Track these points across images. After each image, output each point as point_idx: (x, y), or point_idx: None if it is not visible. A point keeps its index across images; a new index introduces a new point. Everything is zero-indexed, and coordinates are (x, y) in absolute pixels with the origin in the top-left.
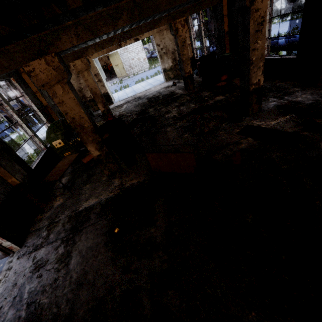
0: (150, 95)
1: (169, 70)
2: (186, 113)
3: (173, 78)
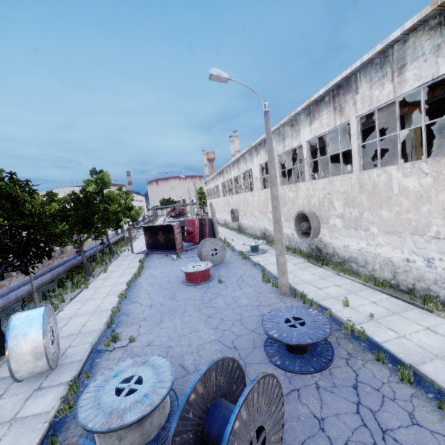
0: None
1: None
2: None
3: None
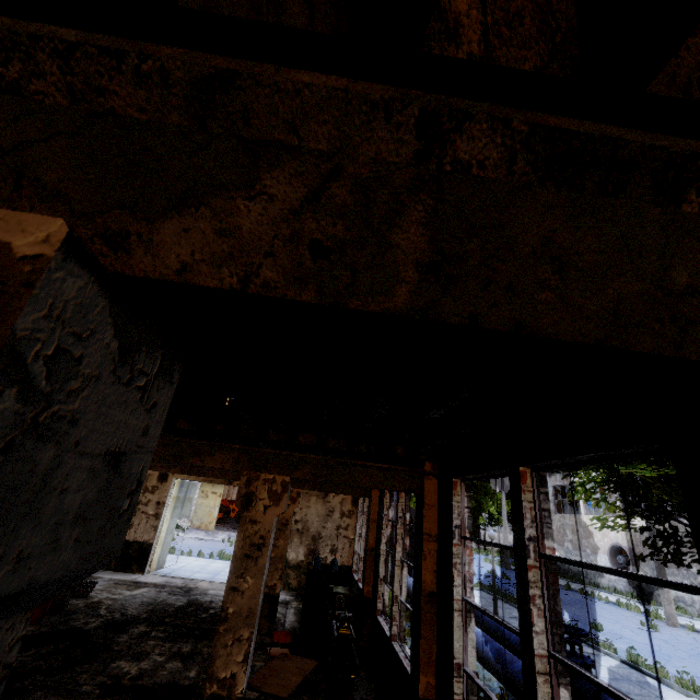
0: (206, 597)
1: (294, 567)
2: (144, 685)
3: (295, 590)
